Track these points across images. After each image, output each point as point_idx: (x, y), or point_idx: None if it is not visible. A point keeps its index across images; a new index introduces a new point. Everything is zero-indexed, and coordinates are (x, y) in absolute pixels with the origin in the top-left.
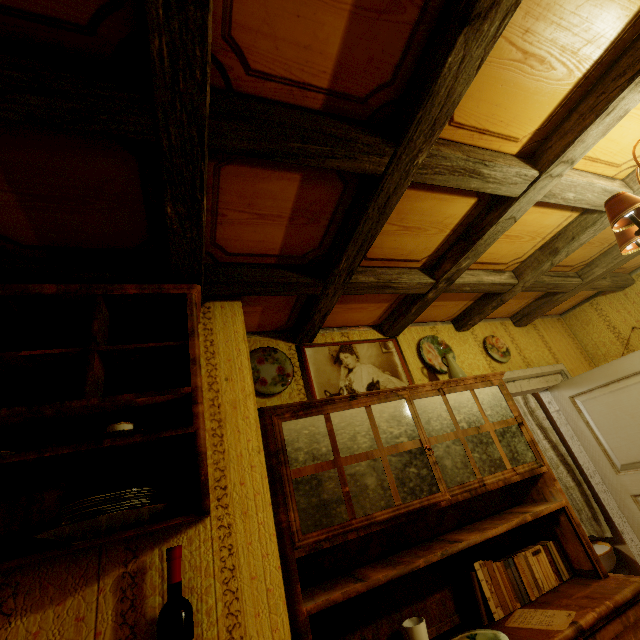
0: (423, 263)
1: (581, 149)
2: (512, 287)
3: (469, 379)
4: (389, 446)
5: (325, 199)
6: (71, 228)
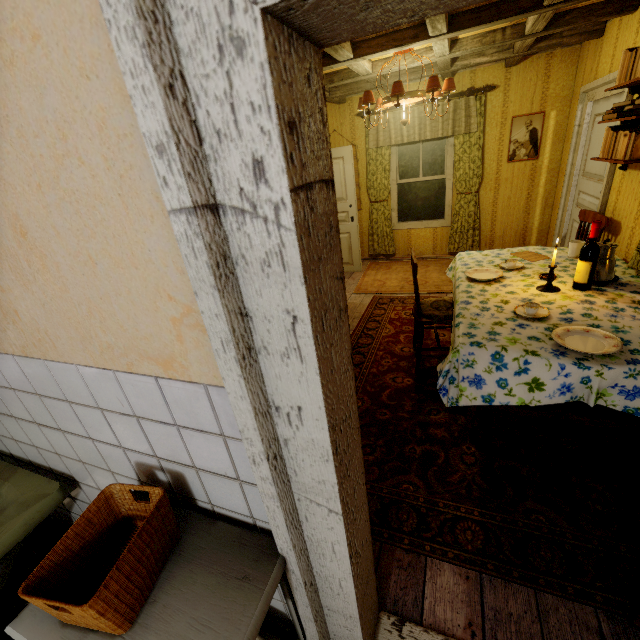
0: None
1: (370, 57)
2: None
3: None
4: None
5: None
6: None
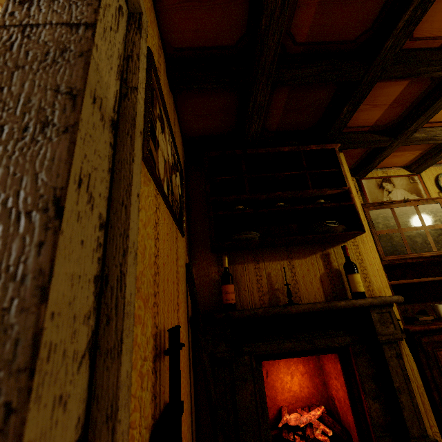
0: None
1: None
2: None
3: None
4: (429, 225)
5: (415, 91)
6: (291, 122)
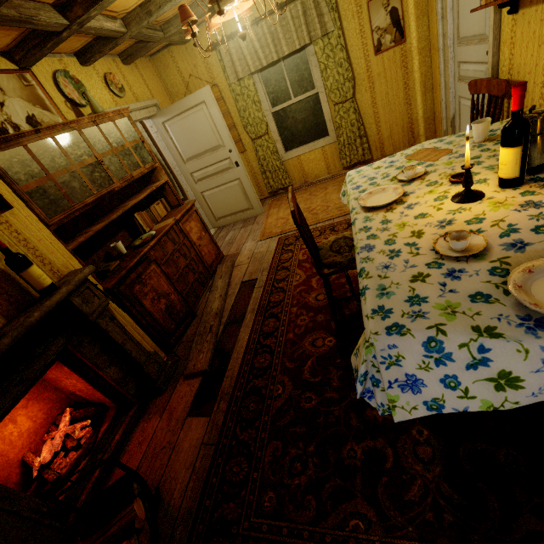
0: (55, 0)
1: None
2: (123, 35)
3: (110, 113)
4: (79, 163)
5: None
6: None
